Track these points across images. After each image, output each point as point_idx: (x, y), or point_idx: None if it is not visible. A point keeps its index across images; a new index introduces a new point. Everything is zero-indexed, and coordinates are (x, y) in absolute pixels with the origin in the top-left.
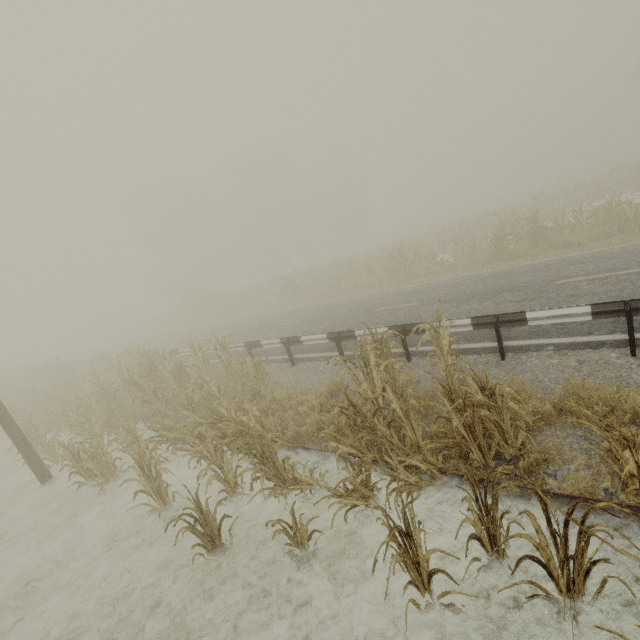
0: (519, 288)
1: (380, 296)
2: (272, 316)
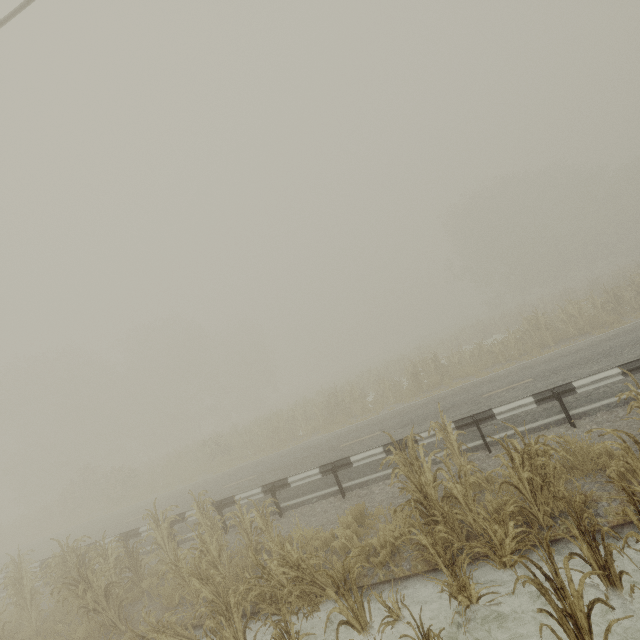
0: (459, 404)
1: (334, 436)
2: (210, 481)
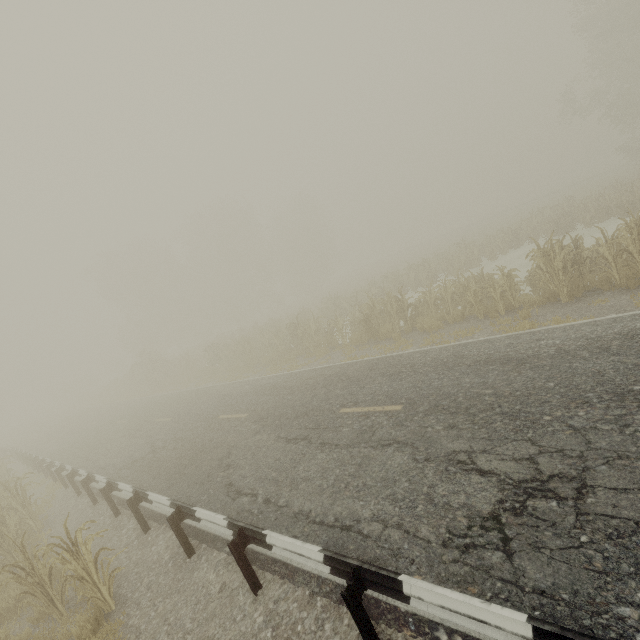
0: (314, 412)
1: (249, 388)
2: (173, 400)
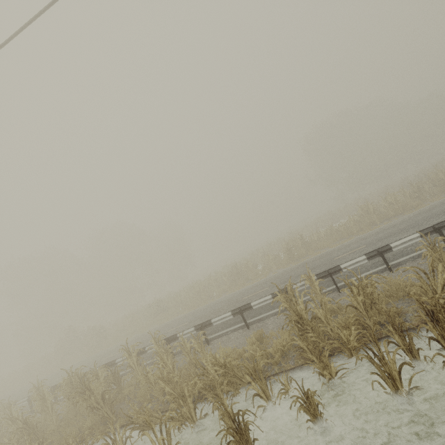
0: (319, 265)
1: (238, 293)
2: (157, 329)
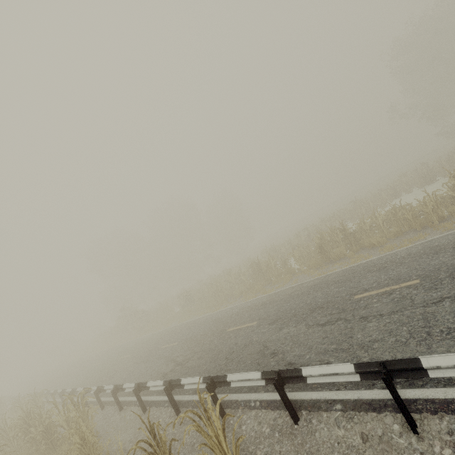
0: (328, 304)
1: (239, 310)
2: (167, 333)
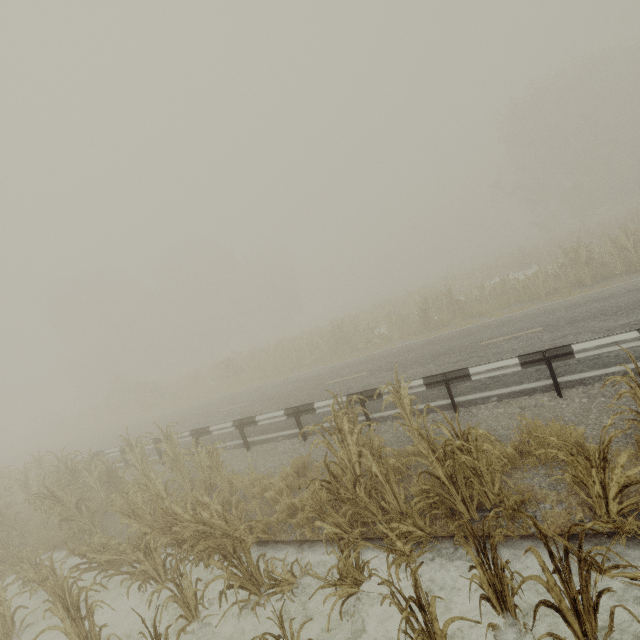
0: (453, 351)
1: (328, 370)
2: (215, 401)
